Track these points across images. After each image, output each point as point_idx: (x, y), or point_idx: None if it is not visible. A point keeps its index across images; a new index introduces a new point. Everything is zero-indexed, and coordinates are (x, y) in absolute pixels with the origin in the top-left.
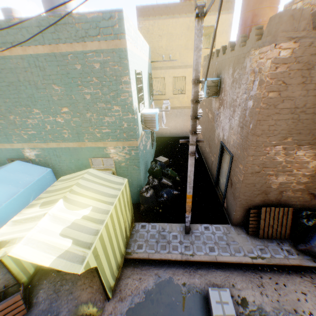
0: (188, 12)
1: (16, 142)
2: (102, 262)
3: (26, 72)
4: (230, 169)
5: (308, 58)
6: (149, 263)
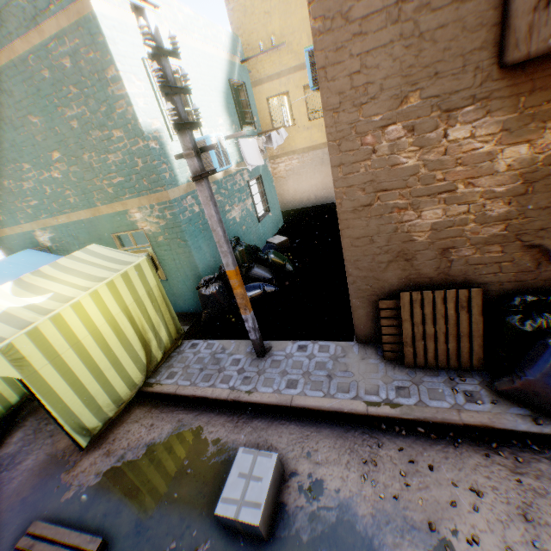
0: None
1: (25, 223)
2: (48, 379)
3: None
4: None
5: None
6: (178, 404)
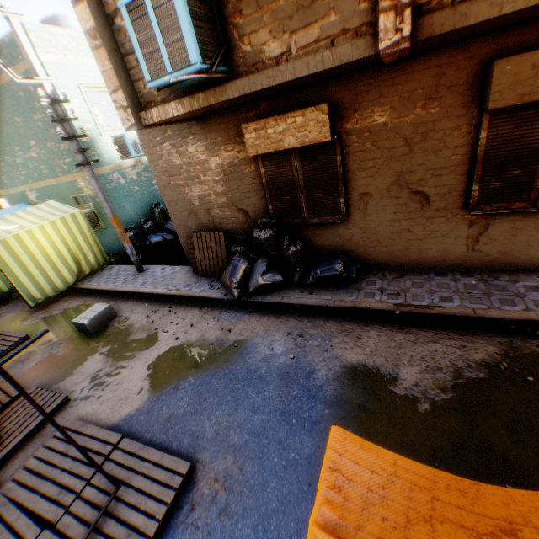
0: None
1: (21, 185)
2: (13, 266)
3: None
4: None
5: None
6: (90, 294)
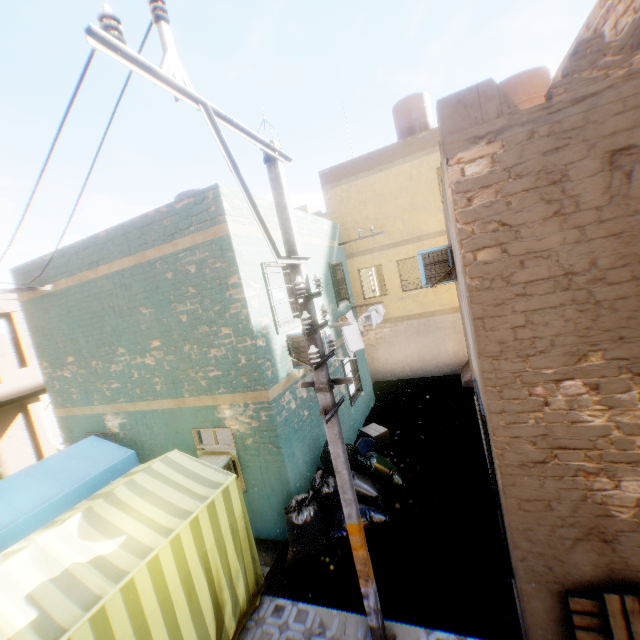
0: (405, 154)
1: (97, 404)
2: None
3: (111, 296)
4: (491, 454)
5: (540, 160)
6: None
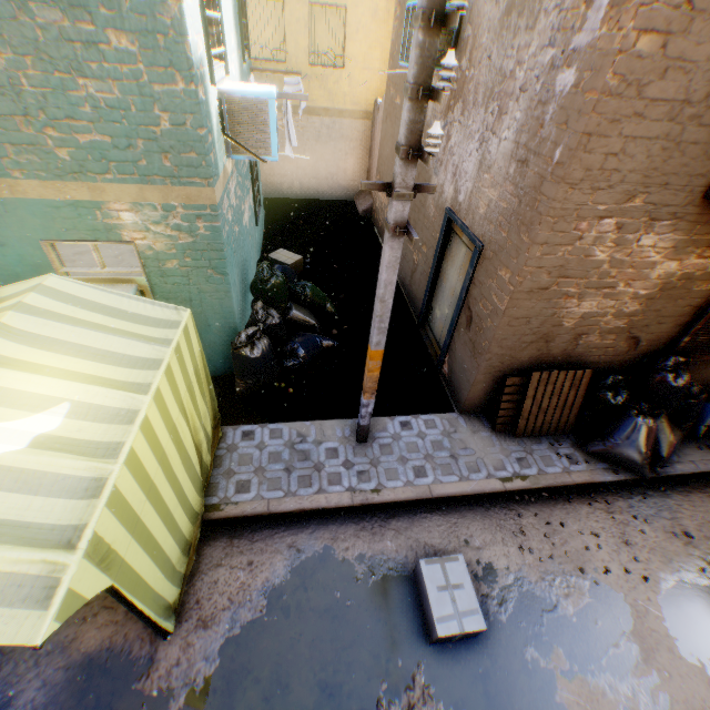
0: None
1: None
2: (133, 564)
3: None
4: (471, 283)
5: None
6: (272, 524)
